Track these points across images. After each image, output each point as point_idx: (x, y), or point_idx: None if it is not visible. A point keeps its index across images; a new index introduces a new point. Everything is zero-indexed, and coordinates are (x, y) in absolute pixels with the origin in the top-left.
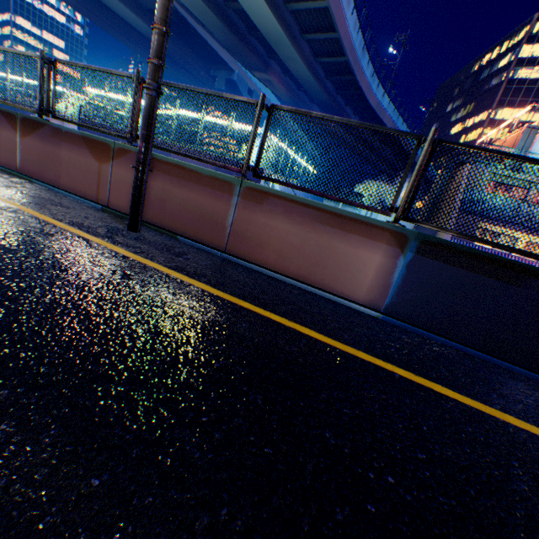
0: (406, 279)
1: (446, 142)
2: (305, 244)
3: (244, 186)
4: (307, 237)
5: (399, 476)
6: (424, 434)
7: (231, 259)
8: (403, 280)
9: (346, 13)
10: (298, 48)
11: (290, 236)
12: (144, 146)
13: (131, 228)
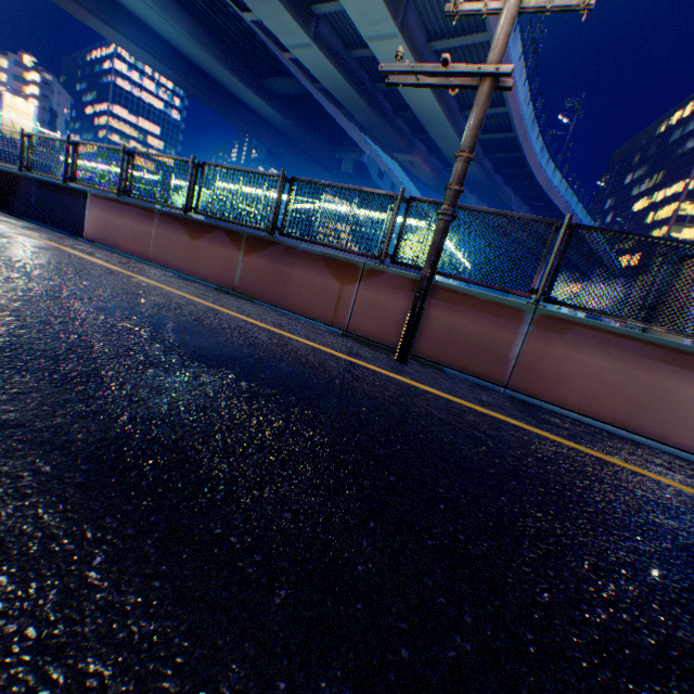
0: None
1: None
2: (624, 383)
3: (538, 313)
4: (628, 375)
5: None
6: None
7: (518, 397)
8: None
9: (517, 86)
10: (455, 126)
11: (602, 372)
12: (430, 273)
13: (401, 359)
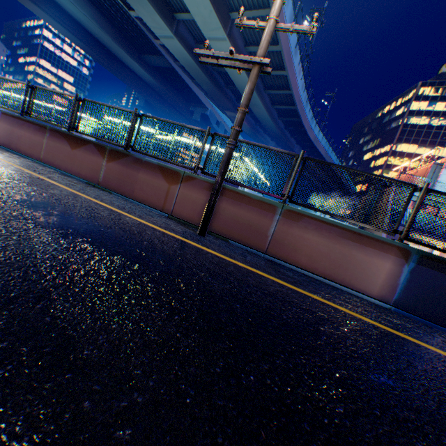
0: (409, 281)
1: (433, 191)
2: (330, 252)
3: (285, 208)
4: (332, 247)
5: None
6: None
7: (271, 259)
8: (407, 282)
9: (297, 79)
10: (262, 98)
11: (319, 245)
12: (220, 179)
13: (201, 233)
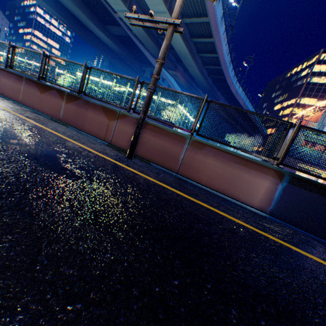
0: (282, 196)
1: (305, 127)
2: (224, 173)
3: (192, 139)
4: (226, 169)
5: (322, 299)
6: (322, 281)
7: (181, 178)
8: (280, 197)
9: (222, 45)
10: (195, 60)
11: (216, 168)
12: (143, 116)
13: (129, 157)
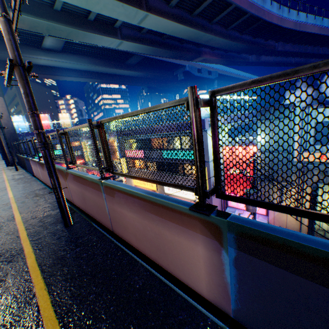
0: (241, 282)
1: (223, 90)
2: (145, 229)
3: (103, 185)
4: (144, 223)
5: None
6: None
7: (113, 240)
8: (239, 283)
9: None
10: (211, 31)
11: (135, 222)
12: (51, 179)
13: (65, 225)
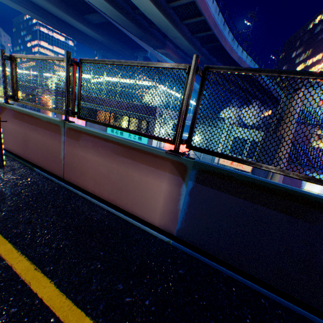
0: (191, 206)
1: (215, 68)
2: (110, 173)
3: (66, 127)
4: (111, 167)
5: None
6: None
7: (64, 185)
8: (189, 207)
9: (208, 3)
10: (180, 30)
11: (100, 166)
12: None
13: None
